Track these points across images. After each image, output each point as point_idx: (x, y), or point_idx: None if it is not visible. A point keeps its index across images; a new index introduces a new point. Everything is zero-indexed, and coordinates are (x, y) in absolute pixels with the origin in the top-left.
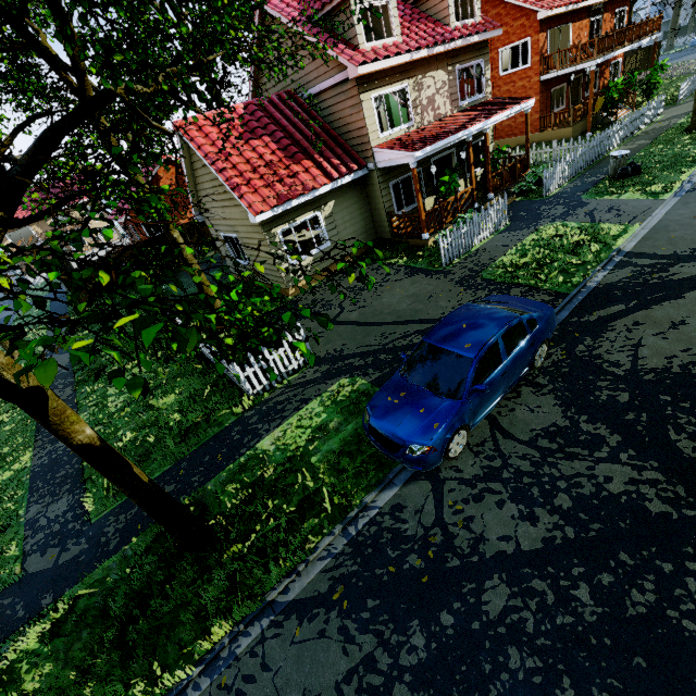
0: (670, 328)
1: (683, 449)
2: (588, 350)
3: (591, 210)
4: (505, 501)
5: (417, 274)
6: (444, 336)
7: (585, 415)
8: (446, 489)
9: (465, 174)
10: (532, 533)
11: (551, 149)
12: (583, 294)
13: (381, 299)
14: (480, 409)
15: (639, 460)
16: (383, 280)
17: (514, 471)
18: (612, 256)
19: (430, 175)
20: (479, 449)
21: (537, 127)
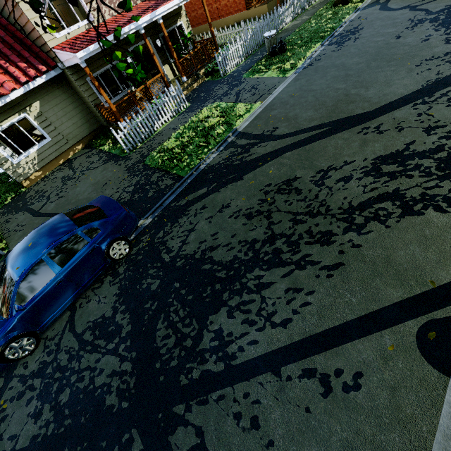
0: (218, 212)
1: (157, 338)
2: (163, 236)
3: (240, 89)
4: (33, 398)
5: (109, 161)
6: (14, 256)
7: (124, 305)
8: (8, 387)
9: (169, 59)
10: (30, 431)
11: (242, 28)
12: (192, 177)
13: (75, 188)
14: (41, 315)
15: (128, 351)
16: (87, 168)
17: (55, 366)
18: (228, 137)
19: (129, 66)
20: (49, 344)
21: (244, 6)
